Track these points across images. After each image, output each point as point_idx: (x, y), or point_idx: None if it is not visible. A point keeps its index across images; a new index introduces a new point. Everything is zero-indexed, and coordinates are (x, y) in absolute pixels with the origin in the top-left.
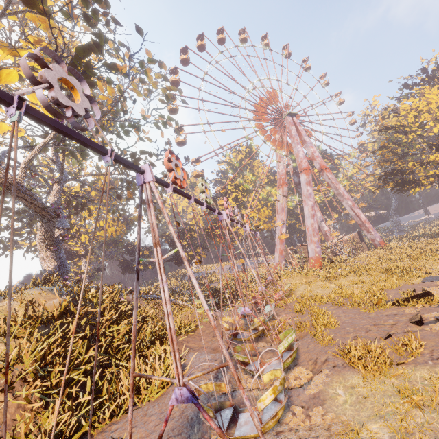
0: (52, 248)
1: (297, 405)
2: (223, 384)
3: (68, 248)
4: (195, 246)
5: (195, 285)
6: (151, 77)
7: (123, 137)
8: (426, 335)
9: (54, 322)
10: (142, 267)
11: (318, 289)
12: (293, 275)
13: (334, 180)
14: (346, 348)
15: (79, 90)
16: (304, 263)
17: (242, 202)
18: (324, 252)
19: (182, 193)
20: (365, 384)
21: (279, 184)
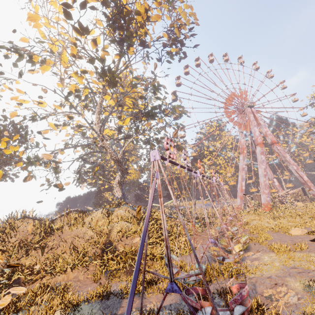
0: (120, 187)
1: (248, 260)
2: (218, 248)
3: (109, 184)
4: (182, 189)
5: (215, 209)
6: (178, 112)
7: (157, 134)
8: (313, 245)
9: (142, 220)
10: (148, 199)
11: (266, 223)
12: (249, 214)
13: (282, 150)
14: (271, 245)
15: (188, 156)
16: (258, 206)
17: (214, 162)
18: (273, 201)
19: (203, 176)
20: (277, 255)
21: (240, 151)
